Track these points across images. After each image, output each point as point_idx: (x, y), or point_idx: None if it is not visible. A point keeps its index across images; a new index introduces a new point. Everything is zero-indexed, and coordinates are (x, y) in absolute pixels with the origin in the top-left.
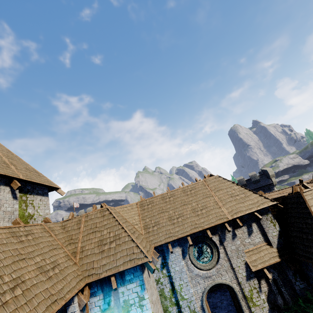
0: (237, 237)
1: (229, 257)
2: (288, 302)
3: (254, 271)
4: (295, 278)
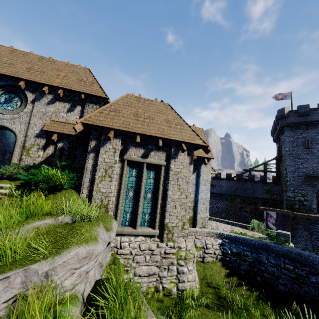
0: (53, 105)
1: (32, 115)
2: None
3: (43, 129)
4: (81, 155)
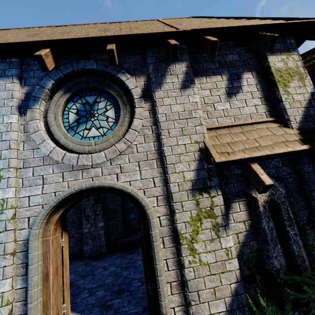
0: (196, 89)
1: (158, 129)
2: (300, 269)
3: (219, 161)
4: None
